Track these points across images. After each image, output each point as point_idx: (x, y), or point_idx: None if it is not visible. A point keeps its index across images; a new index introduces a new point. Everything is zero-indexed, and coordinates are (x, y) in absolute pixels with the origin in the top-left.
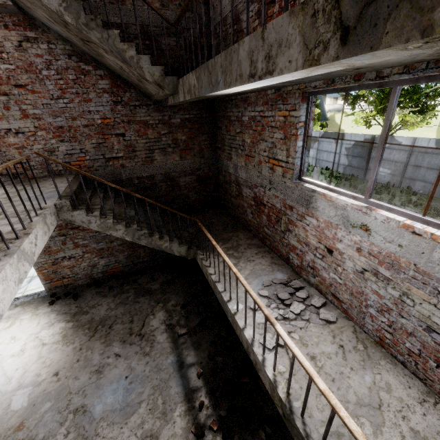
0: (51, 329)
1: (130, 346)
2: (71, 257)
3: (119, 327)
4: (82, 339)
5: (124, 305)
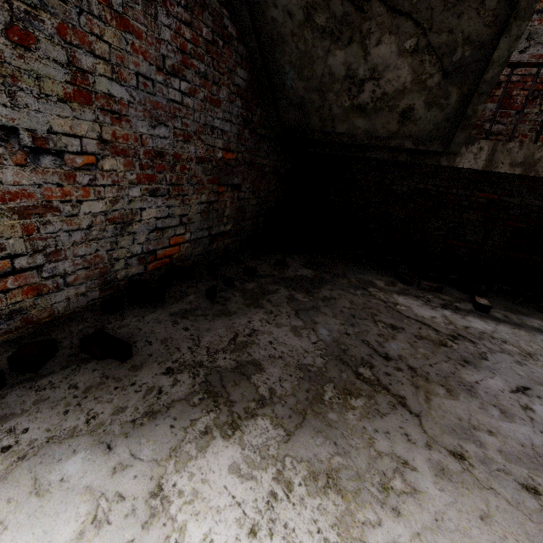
0: (194, 524)
1: (490, 360)
2: (44, 147)
3: (402, 346)
4: (396, 430)
5: (317, 311)
